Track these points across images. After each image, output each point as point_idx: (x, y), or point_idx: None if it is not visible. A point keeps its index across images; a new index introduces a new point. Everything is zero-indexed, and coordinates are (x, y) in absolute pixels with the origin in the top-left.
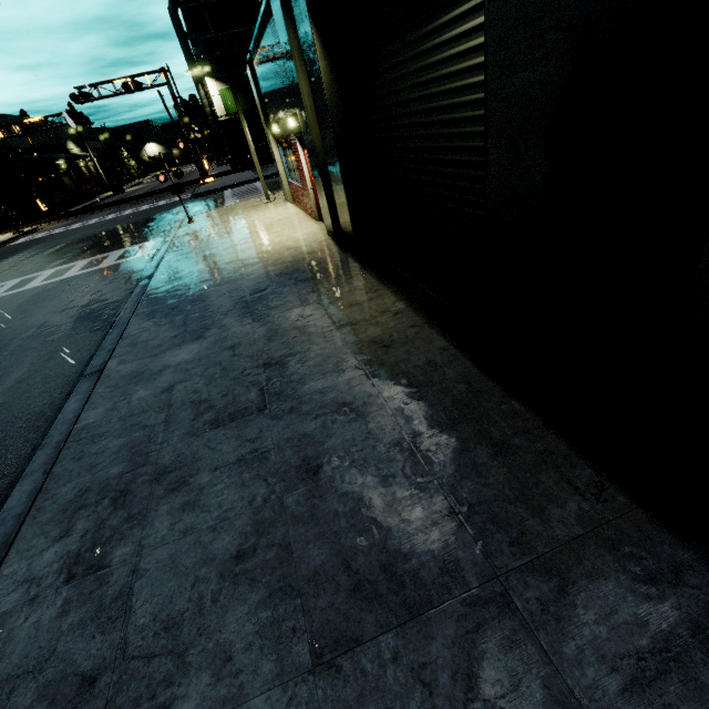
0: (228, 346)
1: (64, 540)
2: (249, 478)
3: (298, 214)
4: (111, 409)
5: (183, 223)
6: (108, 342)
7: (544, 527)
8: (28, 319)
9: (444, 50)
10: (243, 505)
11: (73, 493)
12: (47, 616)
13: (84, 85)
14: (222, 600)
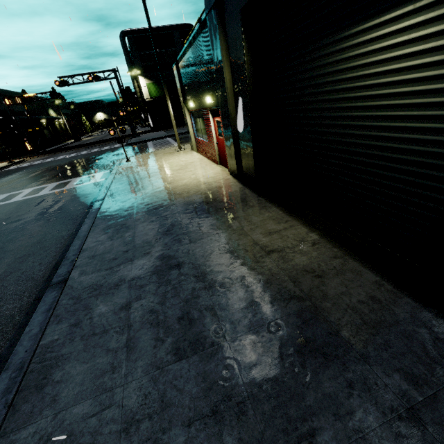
0: (174, 264)
1: None
2: (232, 443)
3: (203, 159)
4: (74, 324)
5: (122, 161)
6: (71, 253)
7: None
8: (9, 226)
9: (397, 36)
10: None
11: (33, 442)
12: None
13: (64, 76)
14: None
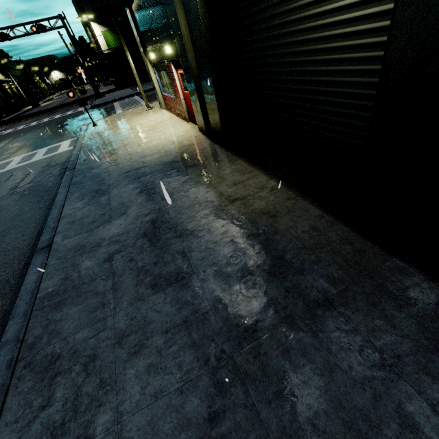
0: (148, 220)
1: (47, 409)
2: (198, 338)
3: (173, 117)
4: (64, 278)
5: (89, 126)
6: (50, 221)
7: None
8: None
9: None
10: (200, 366)
11: (47, 360)
12: None
13: (2, 28)
14: None
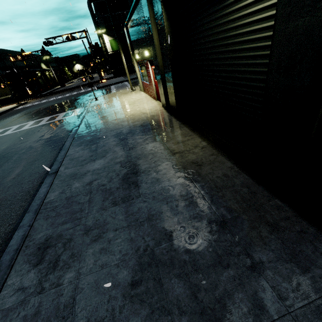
0: (118, 161)
1: (39, 266)
2: (134, 236)
3: (147, 97)
4: (61, 192)
5: (93, 100)
6: (59, 157)
7: (312, 281)
8: (22, 144)
9: (241, 11)
10: (132, 252)
11: (43, 238)
12: (30, 313)
13: (49, 38)
14: (125, 313)
